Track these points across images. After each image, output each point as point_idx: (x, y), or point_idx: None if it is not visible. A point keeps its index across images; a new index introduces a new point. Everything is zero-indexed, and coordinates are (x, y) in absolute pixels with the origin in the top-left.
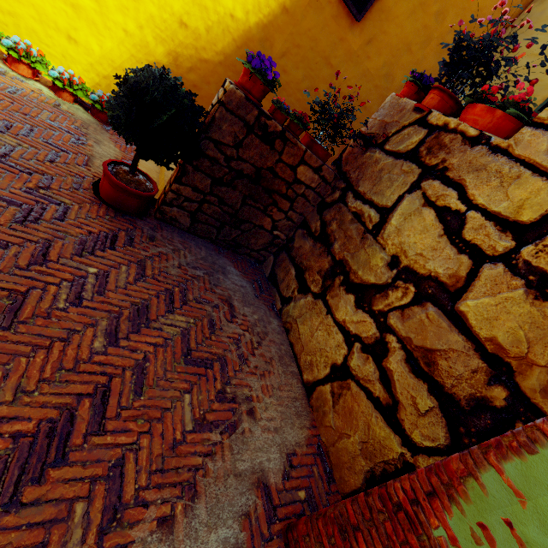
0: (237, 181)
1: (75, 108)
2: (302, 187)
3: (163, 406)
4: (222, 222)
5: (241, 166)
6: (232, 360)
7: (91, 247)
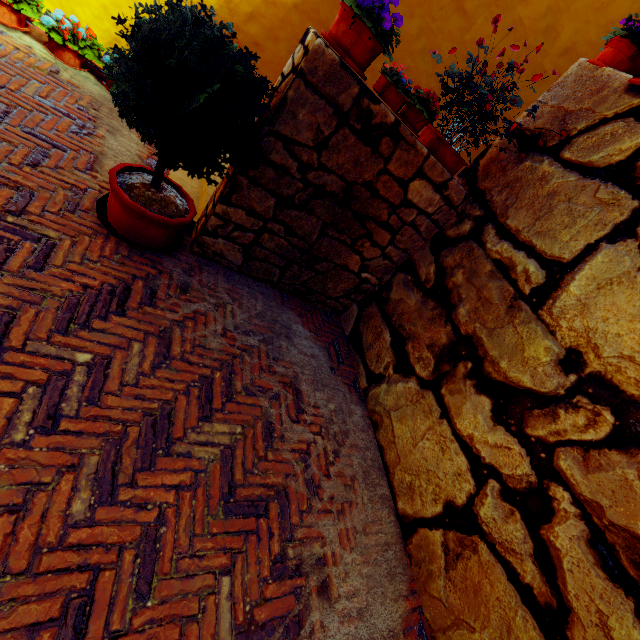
0: (315, 201)
1: (83, 77)
2: (413, 212)
3: (184, 612)
4: (288, 259)
5: (322, 179)
6: (297, 492)
7: (84, 315)
